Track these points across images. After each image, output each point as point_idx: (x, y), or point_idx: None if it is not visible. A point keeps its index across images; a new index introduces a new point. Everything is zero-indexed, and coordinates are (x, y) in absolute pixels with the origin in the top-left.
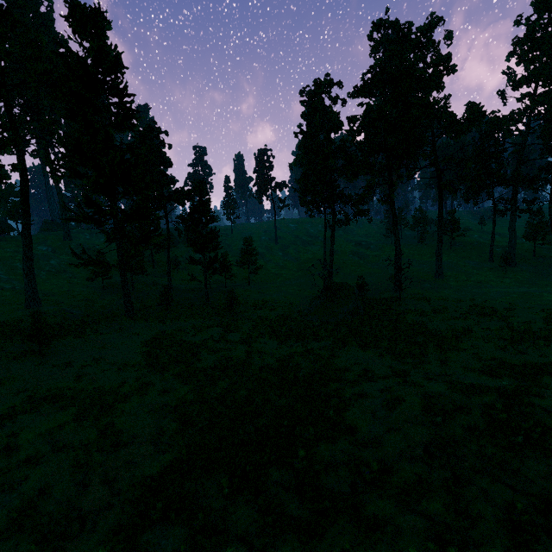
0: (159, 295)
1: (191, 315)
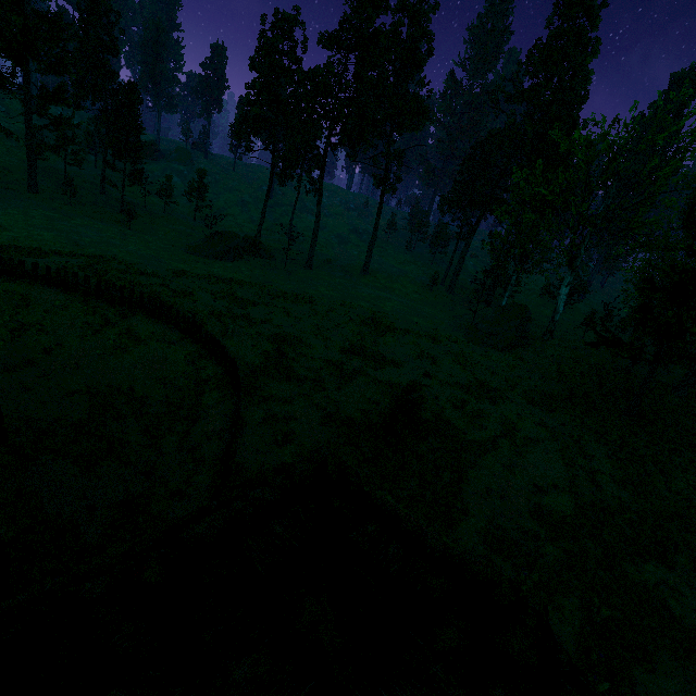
0: (63, 184)
1: (92, 214)
